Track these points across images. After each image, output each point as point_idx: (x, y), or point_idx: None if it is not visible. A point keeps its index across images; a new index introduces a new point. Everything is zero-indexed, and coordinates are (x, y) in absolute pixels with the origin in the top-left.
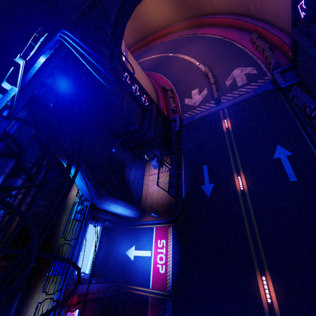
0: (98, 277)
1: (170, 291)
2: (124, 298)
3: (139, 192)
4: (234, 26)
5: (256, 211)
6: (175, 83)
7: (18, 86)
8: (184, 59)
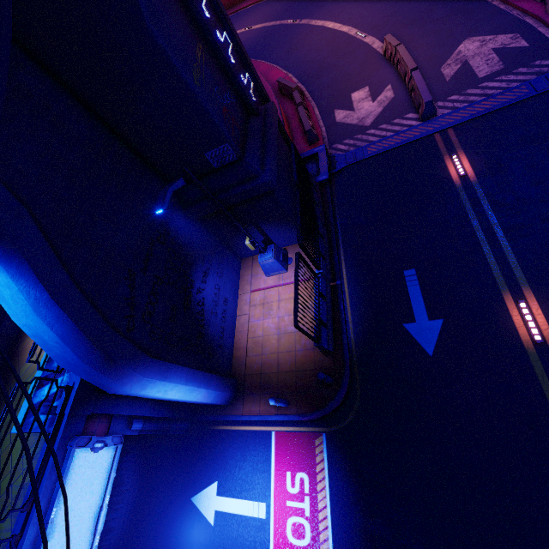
0: None
1: None
2: None
3: (228, 334)
4: None
5: None
6: (306, 79)
7: None
8: (325, 28)
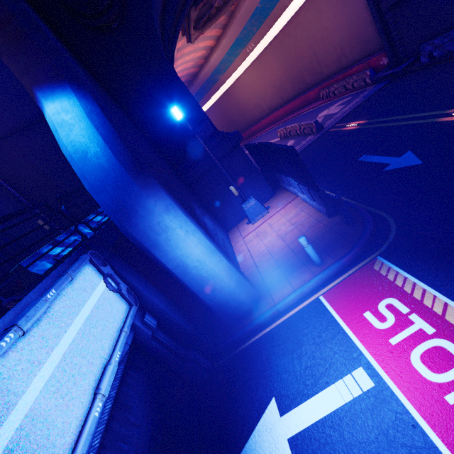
0: None
1: None
2: None
3: (233, 260)
4: (292, 112)
5: None
6: None
7: None
8: None
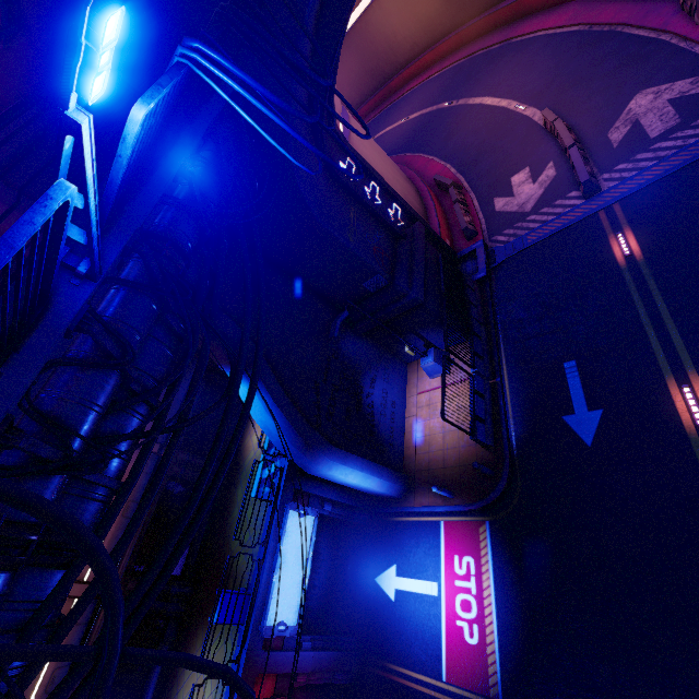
0: (316, 635)
1: (499, 698)
2: (378, 695)
3: (398, 434)
4: None
5: None
6: (464, 168)
7: (94, 192)
8: (483, 106)
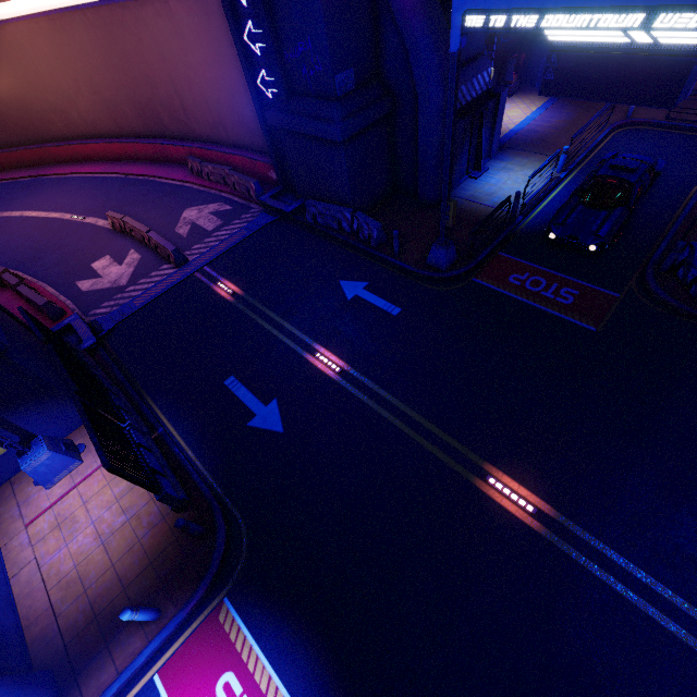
0: None
1: None
2: None
3: (1, 612)
4: (140, 158)
5: (389, 387)
6: (18, 264)
7: None
8: (27, 217)
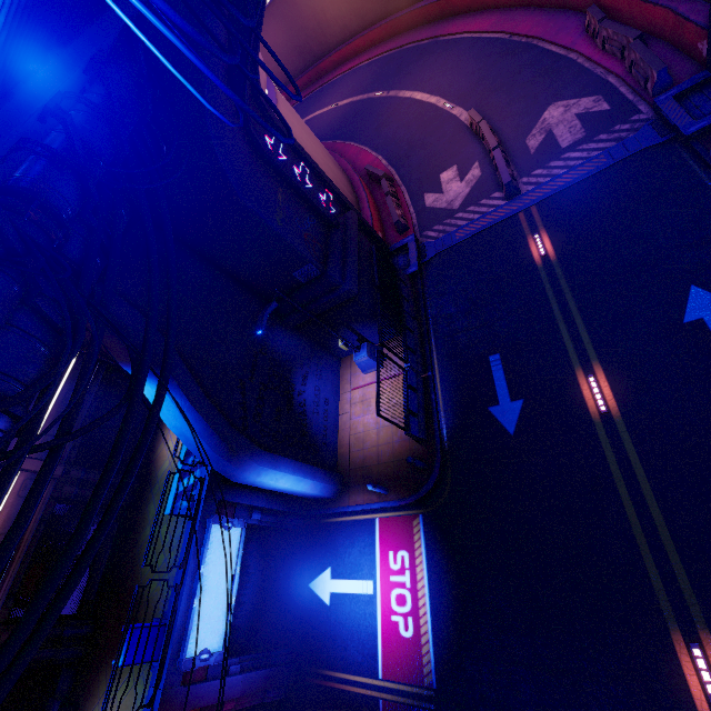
0: (245, 655)
1: (433, 686)
2: (314, 704)
3: (332, 432)
4: (534, 4)
5: (650, 467)
6: (395, 161)
7: None
8: (413, 100)
